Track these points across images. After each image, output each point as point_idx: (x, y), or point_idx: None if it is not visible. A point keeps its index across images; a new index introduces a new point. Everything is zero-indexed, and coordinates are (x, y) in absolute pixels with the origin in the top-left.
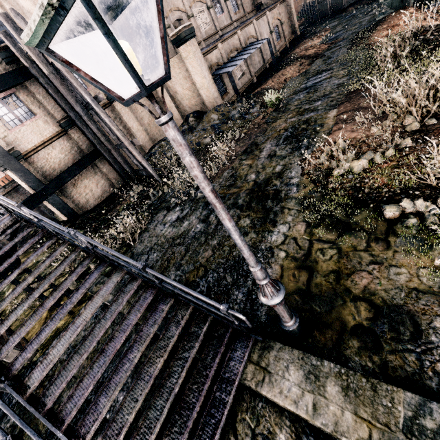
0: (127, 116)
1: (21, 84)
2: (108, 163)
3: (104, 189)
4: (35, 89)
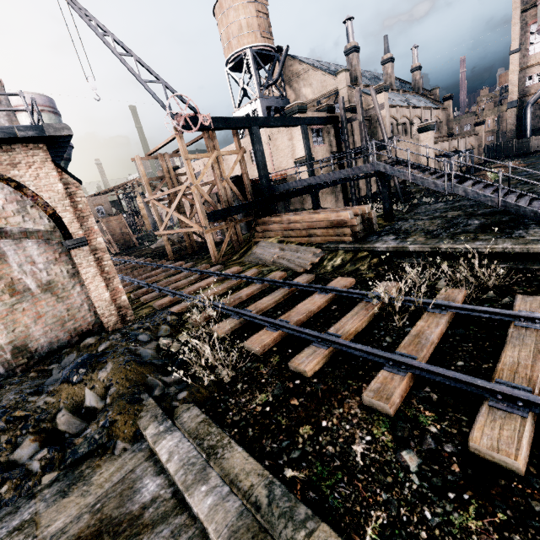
0: None
1: (326, 125)
2: (341, 191)
3: (332, 207)
4: (331, 130)
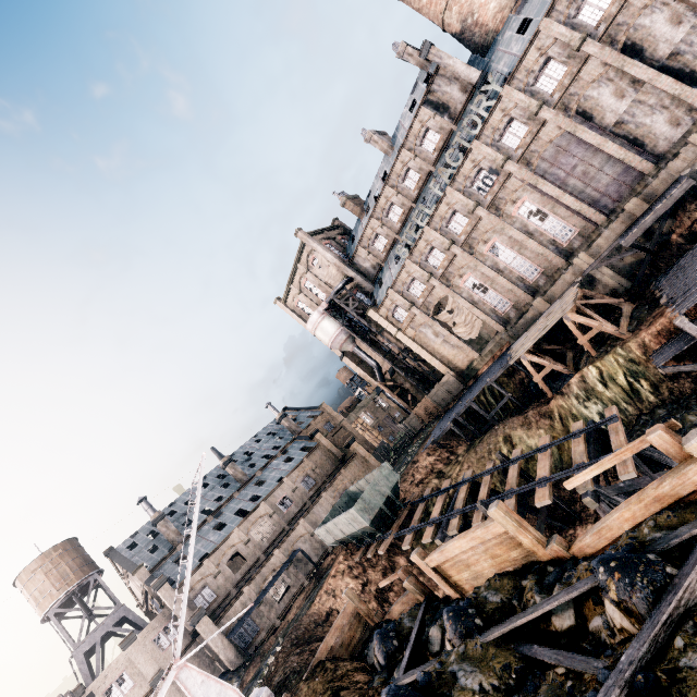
0: (169, 694)
1: None
2: None
3: None
4: None
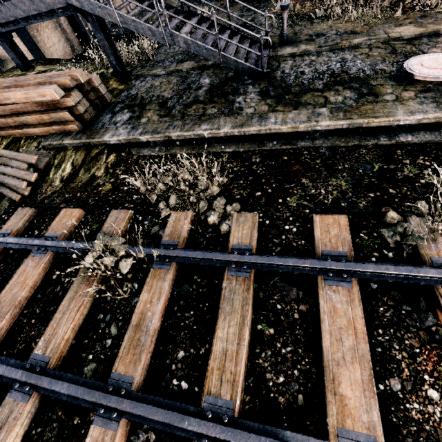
0: None
1: None
2: (68, 21)
3: (65, 49)
4: None
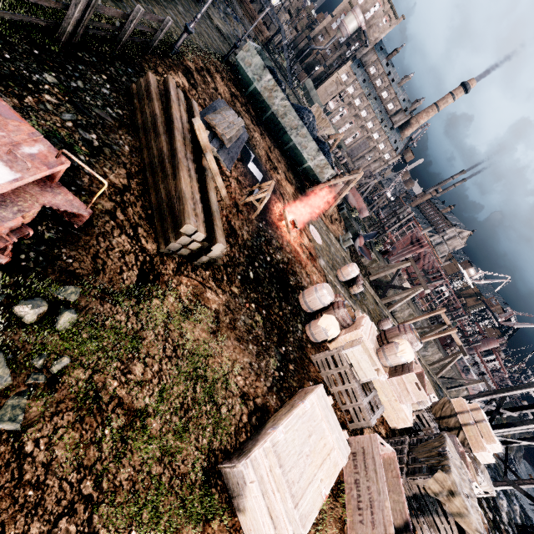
0: None
1: None
2: None
3: None
4: None
